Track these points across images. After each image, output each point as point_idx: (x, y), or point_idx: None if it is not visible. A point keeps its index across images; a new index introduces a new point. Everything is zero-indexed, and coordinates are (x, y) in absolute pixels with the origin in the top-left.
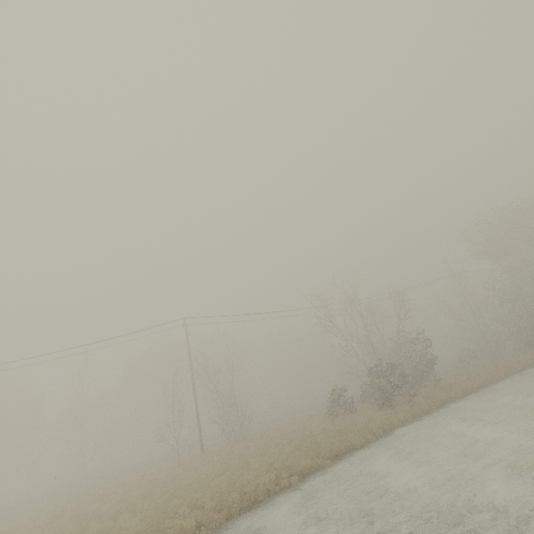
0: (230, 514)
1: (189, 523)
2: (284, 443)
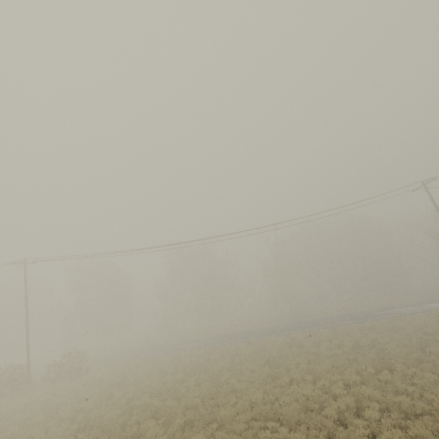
0: None
1: None
2: None
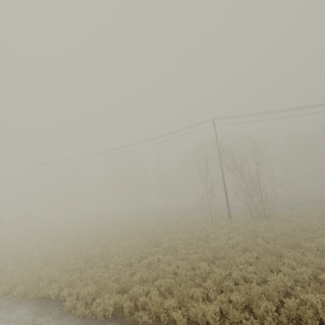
0: (262, 323)
1: (212, 315)
2: (324, 244)
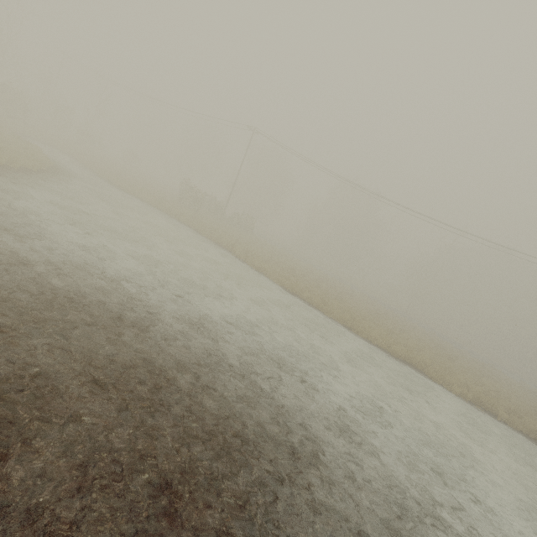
0: None
1: None
2: None
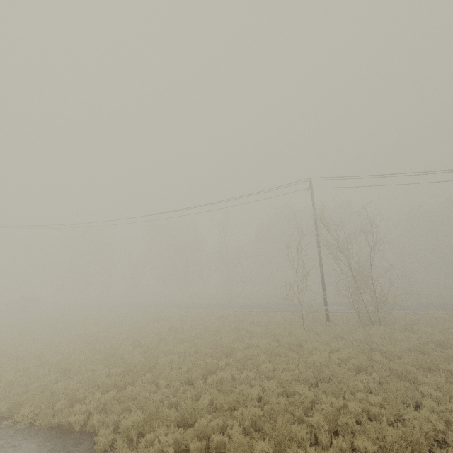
0: None
1: None
2: None
